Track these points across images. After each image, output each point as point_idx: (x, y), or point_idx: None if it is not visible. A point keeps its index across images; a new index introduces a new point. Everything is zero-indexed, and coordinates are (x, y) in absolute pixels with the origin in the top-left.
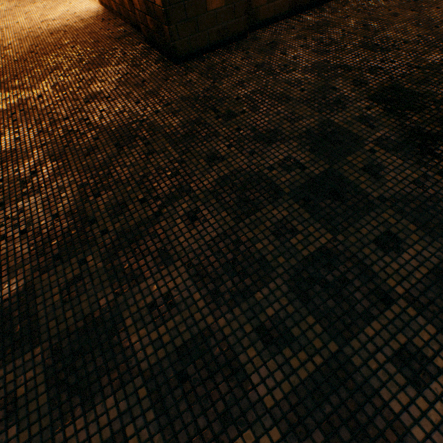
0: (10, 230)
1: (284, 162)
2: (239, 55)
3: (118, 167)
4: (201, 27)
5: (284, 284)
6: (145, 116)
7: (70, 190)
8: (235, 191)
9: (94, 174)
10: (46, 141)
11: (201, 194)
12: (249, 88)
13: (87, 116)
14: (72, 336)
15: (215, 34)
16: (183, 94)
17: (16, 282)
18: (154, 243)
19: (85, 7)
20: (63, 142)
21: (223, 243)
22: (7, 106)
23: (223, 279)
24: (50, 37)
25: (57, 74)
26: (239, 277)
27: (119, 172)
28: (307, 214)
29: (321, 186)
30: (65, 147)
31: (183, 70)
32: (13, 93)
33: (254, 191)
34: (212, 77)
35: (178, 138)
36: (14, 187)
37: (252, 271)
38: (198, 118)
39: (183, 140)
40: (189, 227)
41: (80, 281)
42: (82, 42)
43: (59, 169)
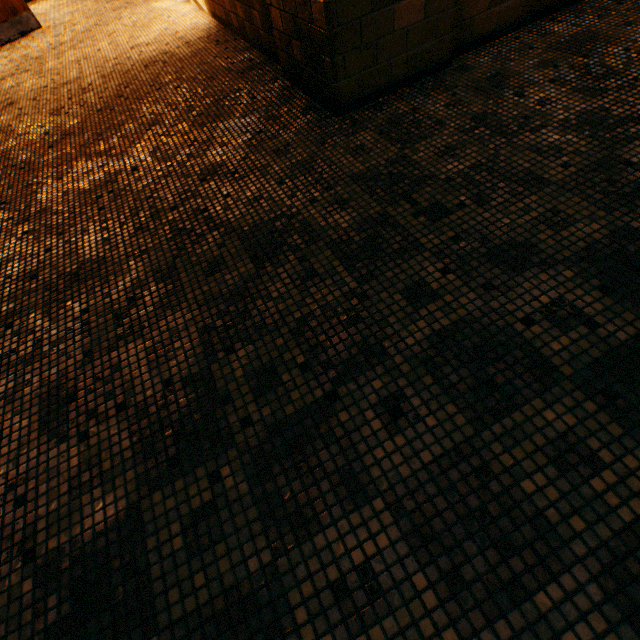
0: (102, 402)
1: (552, 309)
2: (440, 98)
3: (258, 299)
4: (382, 56)
5: (592, 582)
6: (293, 208)
7: (187, 337)
8: (466, 362)
9: (222, 310)
10: (146, 246)
11: (404, 364)
12: (465, 160)
13: (204, 205)
14: (206, 627)
15: (401, 66)
16: (353, 169)
17: (113, 500)
18: (330, 455)
19: (190, 23)
20: (171, 248)
21: (457, 471)
22: (91, 185)
23: (465, 549)
24: (144, 72)
25: (157, 132)
26: (497, 551)
27: (261, 309)
28: (616, 427)
29: (635, 366)
30: (175, 257)
31: (349, 126)
32: (97, 163)
33: (502, 366)
34: (397, 139)
35: (353, 251)
36: (104, 323)
37: (520, 541)
38: (382, 213)
39: (360, 254)
40: (389, 429)
41: (213, 514)
42: (189, 79)
43: (168, 297)
